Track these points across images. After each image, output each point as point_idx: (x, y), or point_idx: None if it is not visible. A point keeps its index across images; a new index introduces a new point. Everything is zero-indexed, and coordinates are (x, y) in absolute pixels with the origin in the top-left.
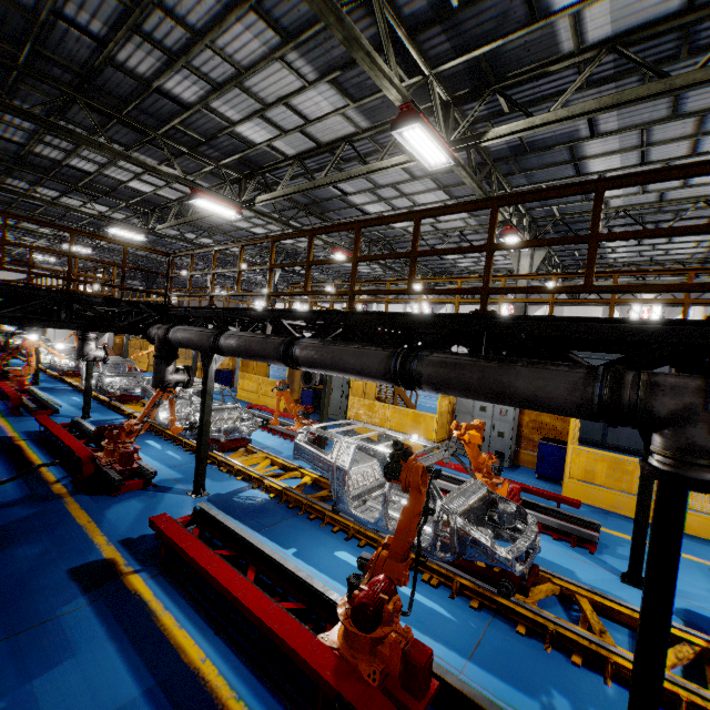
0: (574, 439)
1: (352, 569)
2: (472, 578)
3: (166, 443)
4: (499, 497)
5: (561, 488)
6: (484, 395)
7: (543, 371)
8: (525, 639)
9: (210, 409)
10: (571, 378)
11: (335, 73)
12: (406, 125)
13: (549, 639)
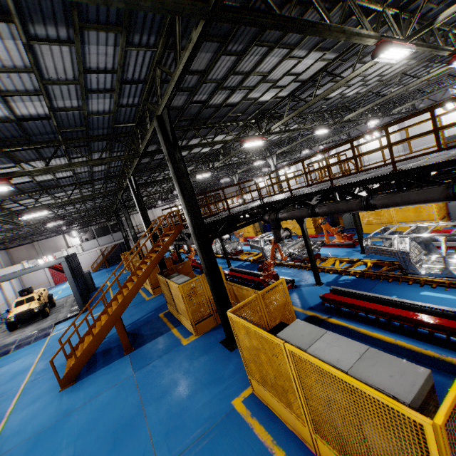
0: None
1: (437, 298)
2: None
3: (276, 267)
4: None
5: None
6: None
7: None
8: None
9: (310, 244)
10: None
11: (319, 45)
12: (383, 53)
13: None
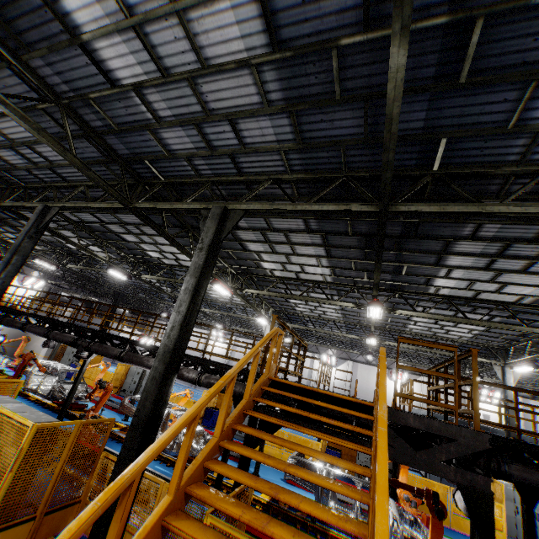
0: None
1: None
2: None
3: None
4: None
5: None
6: None
7: None
8: None
9: None
10: None
11: None
12: None
13: None
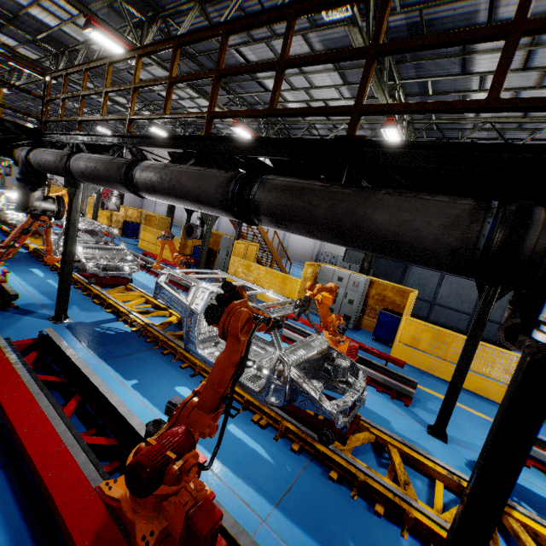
0: (408, 312)
1: None
2: (297, 423)
3: (51, 273)
4: (337, 353)
5: (390, 349)
6: (330, 231)
7: (413, 200)
8: (335, 486)
9: (74, 241)
10: (452, 211)
11: None
12: None
13: (357, 487)
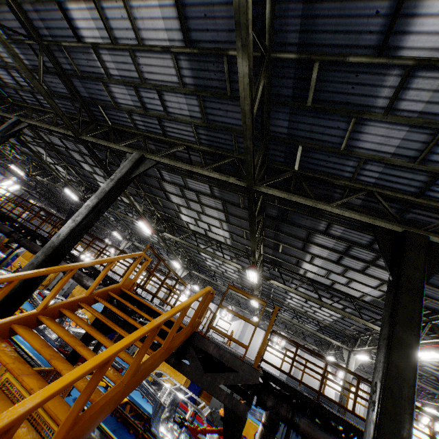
0: None
1: None
2: None
3: None
4: None
5: None
6: None
7: None
8: None
9: None
10: None
11: None
12: None
13: None
